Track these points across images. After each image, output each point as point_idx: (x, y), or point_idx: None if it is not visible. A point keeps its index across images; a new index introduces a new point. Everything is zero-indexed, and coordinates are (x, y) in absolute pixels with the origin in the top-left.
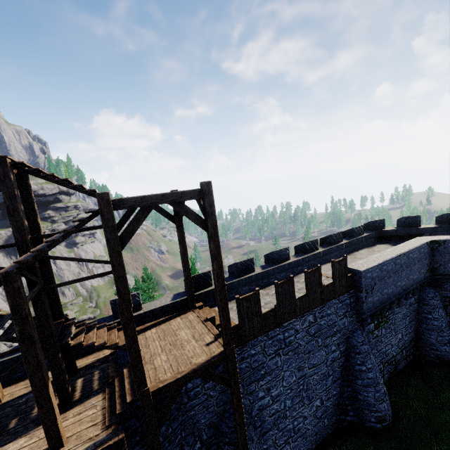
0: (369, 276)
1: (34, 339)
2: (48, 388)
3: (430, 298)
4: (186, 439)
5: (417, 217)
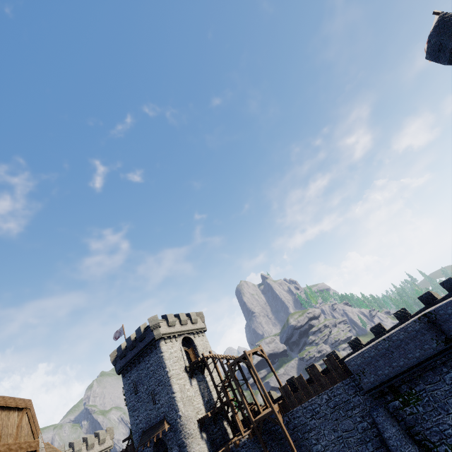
0: (354, 364)
1: (229, 402)
2: (235, 416)
3: None
4: (281, 451)
5: (449, 280)
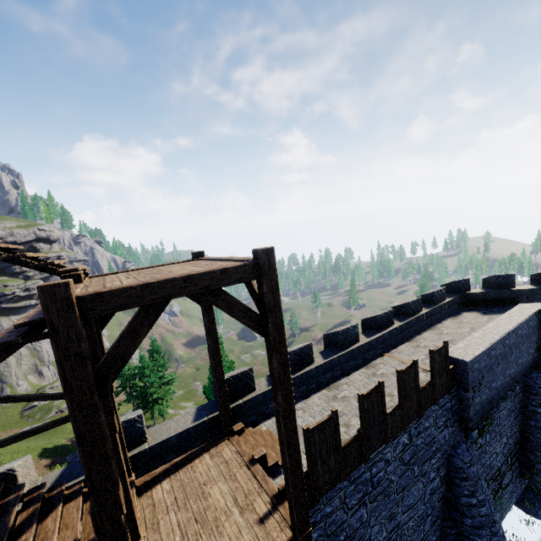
0: (476, 368)
1: None
2: None
3: (540, 385)
4: None
5: (510, 276)
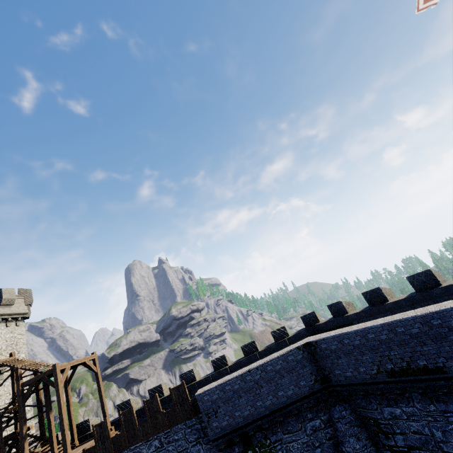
0: (207, 399)
1: (1, 447)
2: None
3: (336, 420)
4: None
5: (338, 303)
